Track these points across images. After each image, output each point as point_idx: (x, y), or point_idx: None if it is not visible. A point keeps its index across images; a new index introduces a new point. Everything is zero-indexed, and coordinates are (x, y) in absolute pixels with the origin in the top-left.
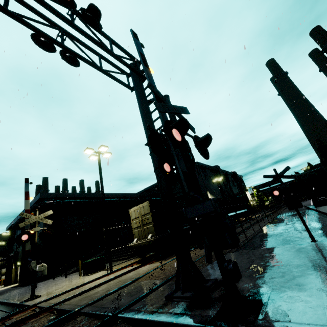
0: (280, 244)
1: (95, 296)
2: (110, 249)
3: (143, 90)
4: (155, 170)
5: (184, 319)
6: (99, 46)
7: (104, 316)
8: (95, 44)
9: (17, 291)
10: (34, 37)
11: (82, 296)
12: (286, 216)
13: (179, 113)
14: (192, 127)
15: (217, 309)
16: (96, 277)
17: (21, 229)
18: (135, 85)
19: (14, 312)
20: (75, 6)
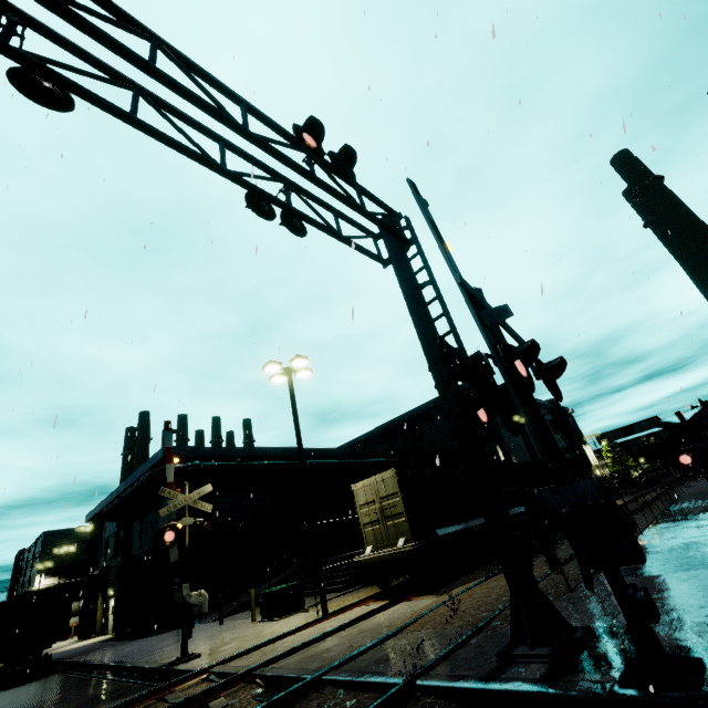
0: (700, 567)
1: (330, 655)
2: (320, 566)
3: (410, 266)
4: (450, 416)
5: (558, 686)
6: (349, 205)
7: (382, 686)
8: (343, 203)
9: (126, 648)
10: (249, 200)
11: (299, 655)
12: (694, 506)
13: (503, 320)
14: (523, 341)
15: (616, 674)
16: (297, 624)
17: (117, 520)
18: (394, 257)
19: (174, 679)
20: (323, 154)
